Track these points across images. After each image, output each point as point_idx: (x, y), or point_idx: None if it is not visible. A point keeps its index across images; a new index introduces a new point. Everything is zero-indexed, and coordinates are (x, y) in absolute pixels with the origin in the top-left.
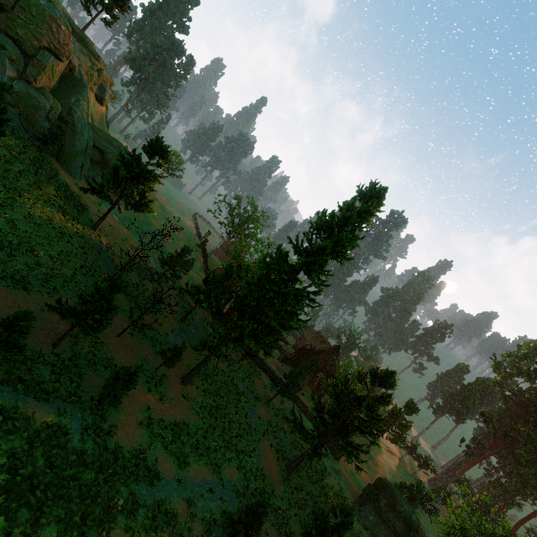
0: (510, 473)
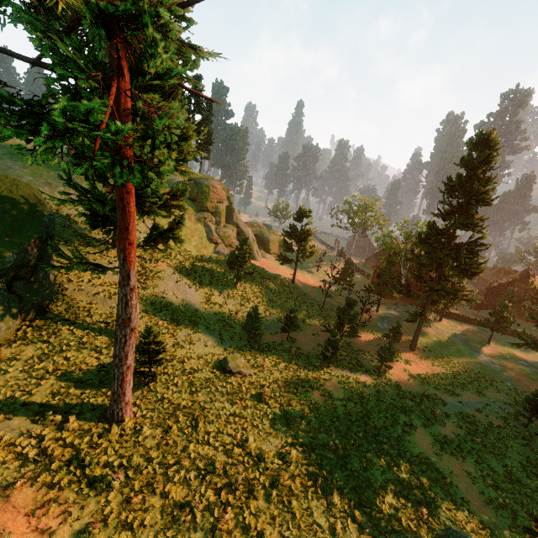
0: None
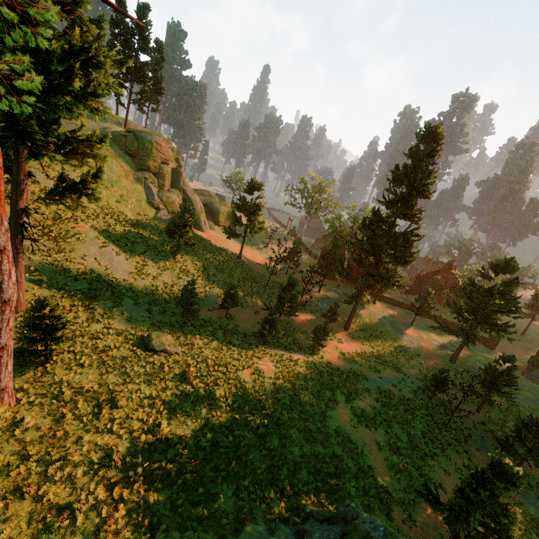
0: None
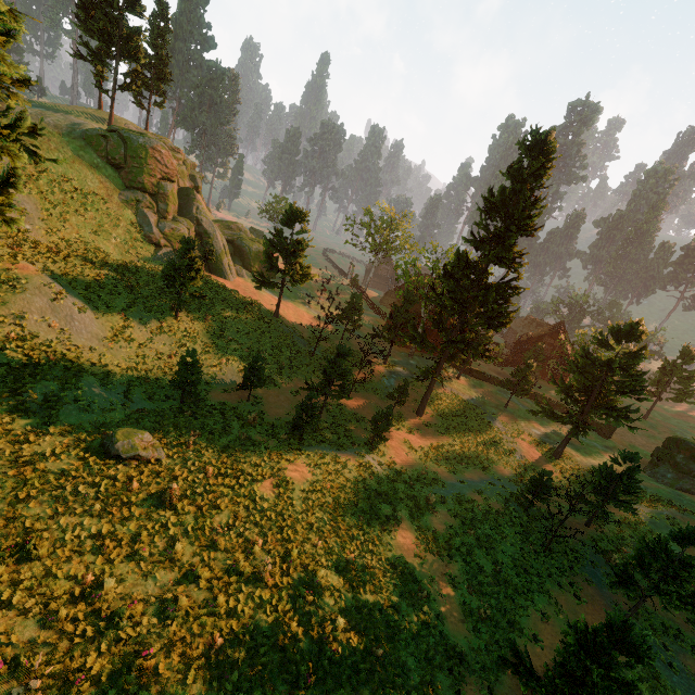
0: None
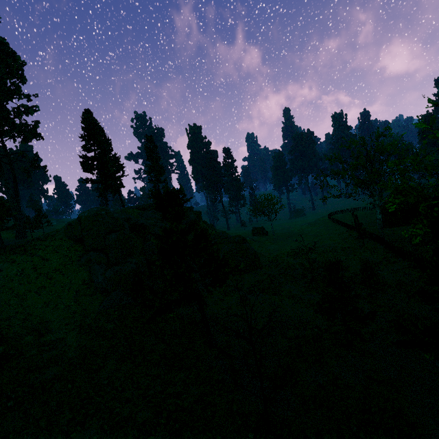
0: None
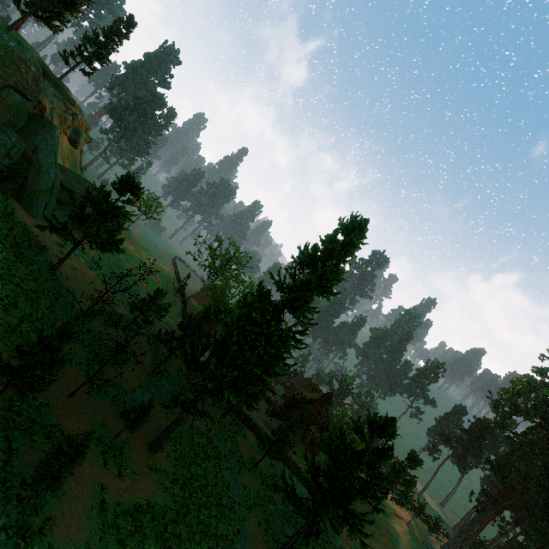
0: (527, 530)
